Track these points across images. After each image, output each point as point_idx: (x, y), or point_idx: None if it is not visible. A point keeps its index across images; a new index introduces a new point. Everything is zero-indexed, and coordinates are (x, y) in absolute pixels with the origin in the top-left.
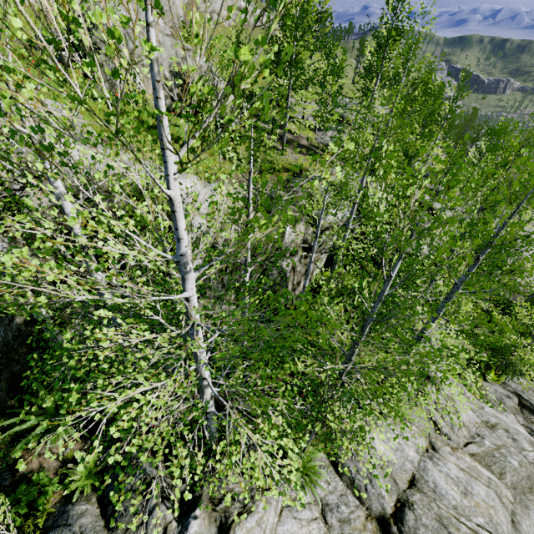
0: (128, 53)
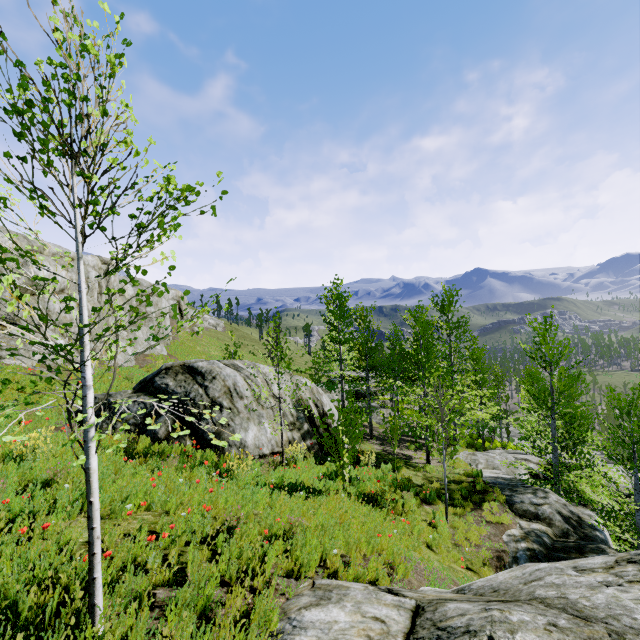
0: (254, 399)
